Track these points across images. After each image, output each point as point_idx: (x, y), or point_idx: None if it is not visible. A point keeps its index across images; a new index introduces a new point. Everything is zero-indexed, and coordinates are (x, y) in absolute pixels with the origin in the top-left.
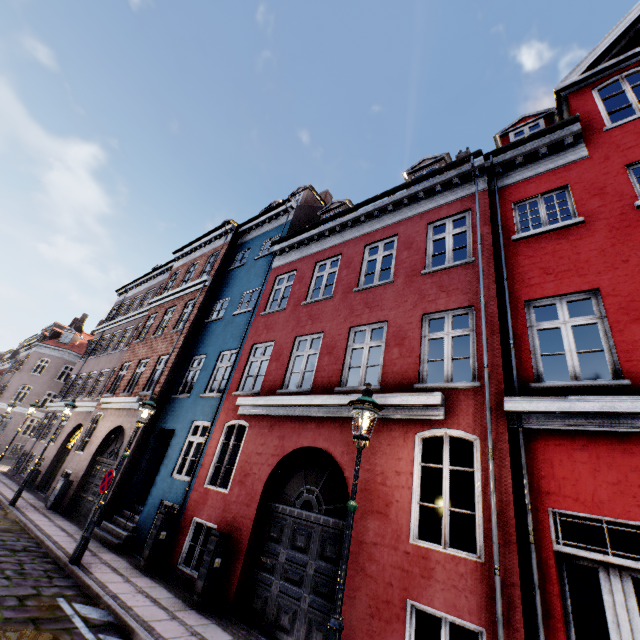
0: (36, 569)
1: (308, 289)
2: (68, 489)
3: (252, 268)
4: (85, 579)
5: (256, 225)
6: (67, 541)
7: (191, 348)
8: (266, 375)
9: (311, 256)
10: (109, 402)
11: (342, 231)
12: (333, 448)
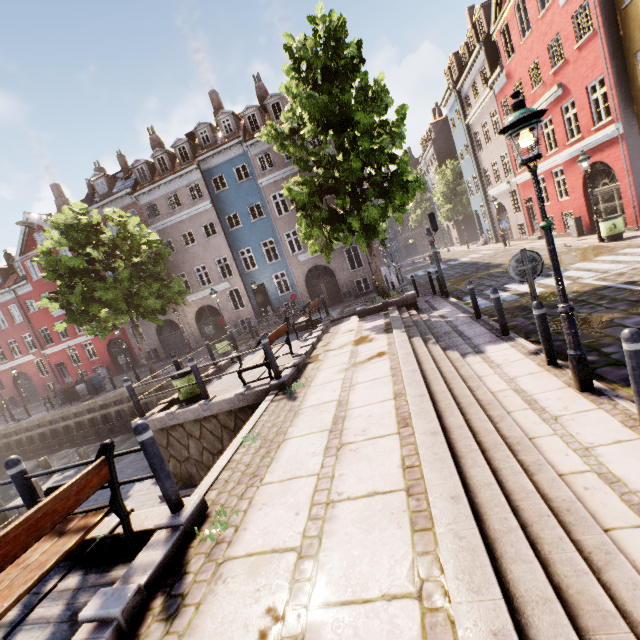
0: None
1: None
2: None
3: None
4: None
5: None
6: None
7: None
8: None
9: None
10: None
11: None
12: (23, 370)
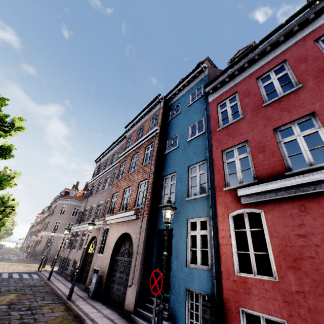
0: None
1: (261, 96)
2: (100, 282)
3: (188, 111)
4: None
5: (178, 90)
6: None
7: (159, 172)
8: (256, 166)
9: (247, 78)
10: (112, 219)
11: (272, 49)
12: None
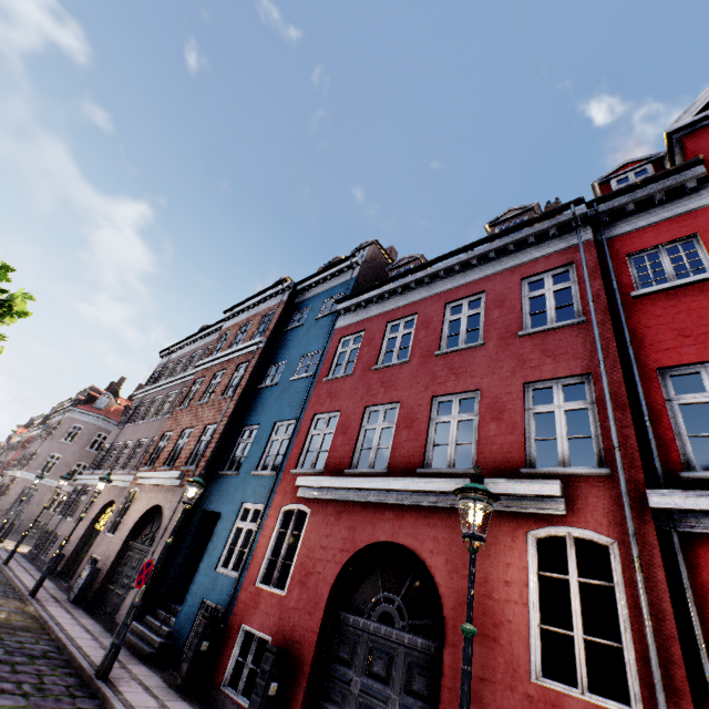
0: (57, 683)
1: (379, 352)
2: (95, 579)
3: (312, 328)
4: (114, 701)
5: (316, 282)
6: (92, 646)
7: (241, 417)
8: (331, 451)
9: (381, 315)
10: (147, 477)
11: (417, 288)
12: (418, 545)
